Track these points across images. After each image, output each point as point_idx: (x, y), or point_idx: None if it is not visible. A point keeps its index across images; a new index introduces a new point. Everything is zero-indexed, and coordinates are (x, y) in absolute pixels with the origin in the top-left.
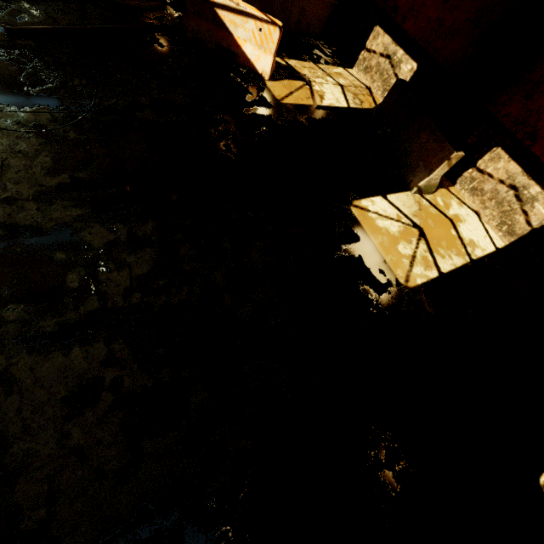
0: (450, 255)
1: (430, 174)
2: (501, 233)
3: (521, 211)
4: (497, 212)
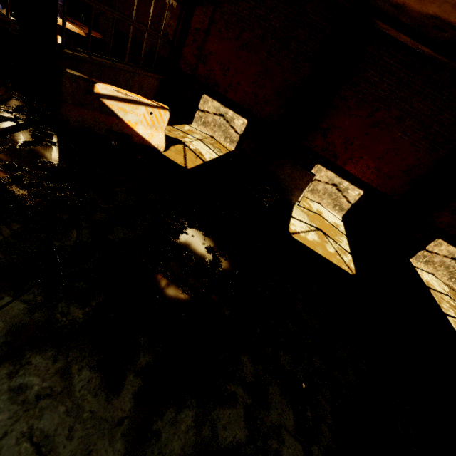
0: (340, 238)
1: (302, 192)
2: (337, 211)
3: (343, 196)
4: (330, 200)
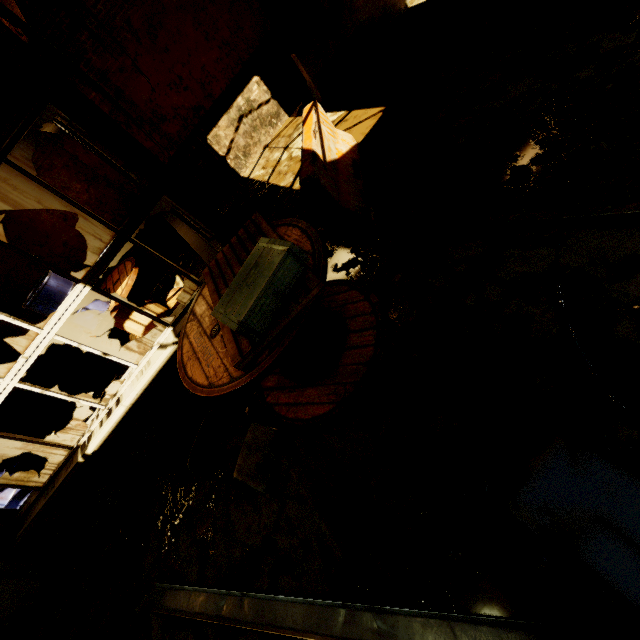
0: None
1: None
2: None
3: None
4: None
